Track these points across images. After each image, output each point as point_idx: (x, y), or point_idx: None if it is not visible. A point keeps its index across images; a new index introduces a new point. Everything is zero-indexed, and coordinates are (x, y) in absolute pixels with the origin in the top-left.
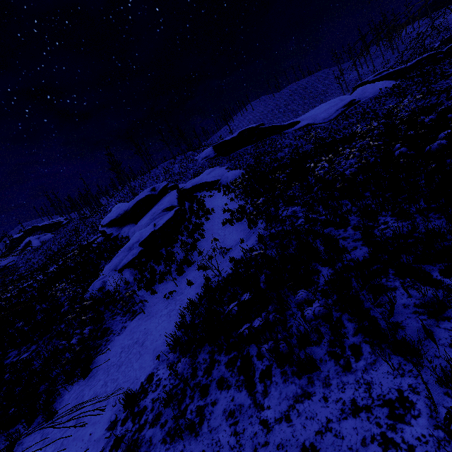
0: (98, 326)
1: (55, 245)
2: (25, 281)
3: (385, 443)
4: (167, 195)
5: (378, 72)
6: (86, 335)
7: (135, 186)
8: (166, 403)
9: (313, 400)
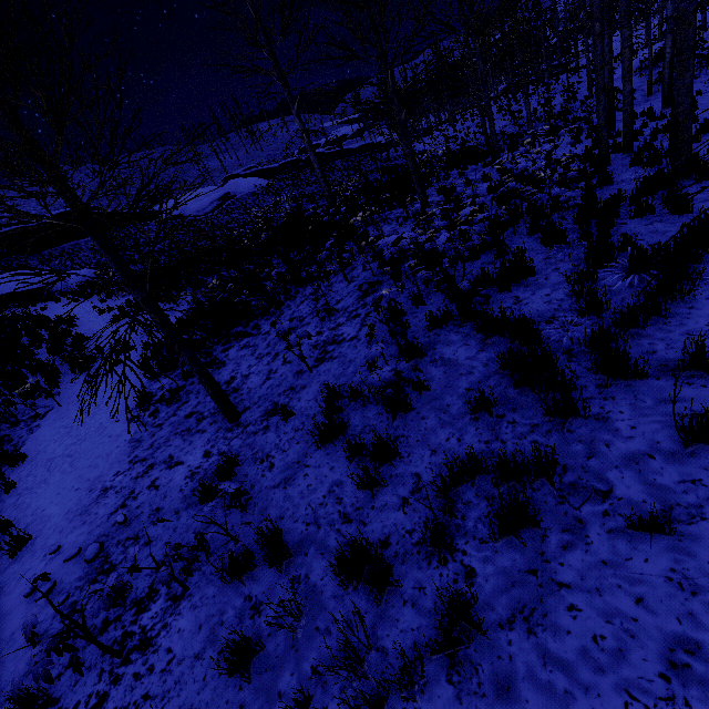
0: None
1: None
2: None
3: (314, 300)
4: None
5: (248, 166)
6: None
7: None
8: (186, 377)
9: (285, 313)
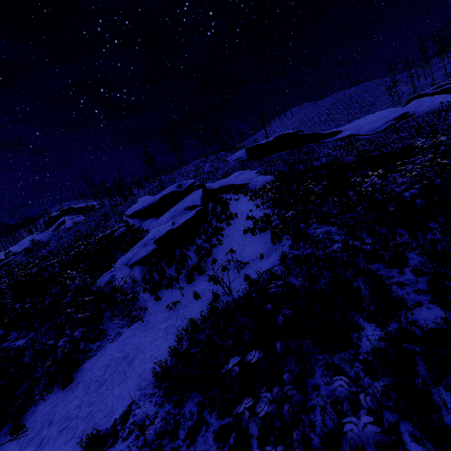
0: (95, 326)
1: (85, 227)
2: (52, 258)
3: None
4: (192, 194)
5: (440, 84)
6: (79, 335)
7: (164, 181)
8: None
9: None
